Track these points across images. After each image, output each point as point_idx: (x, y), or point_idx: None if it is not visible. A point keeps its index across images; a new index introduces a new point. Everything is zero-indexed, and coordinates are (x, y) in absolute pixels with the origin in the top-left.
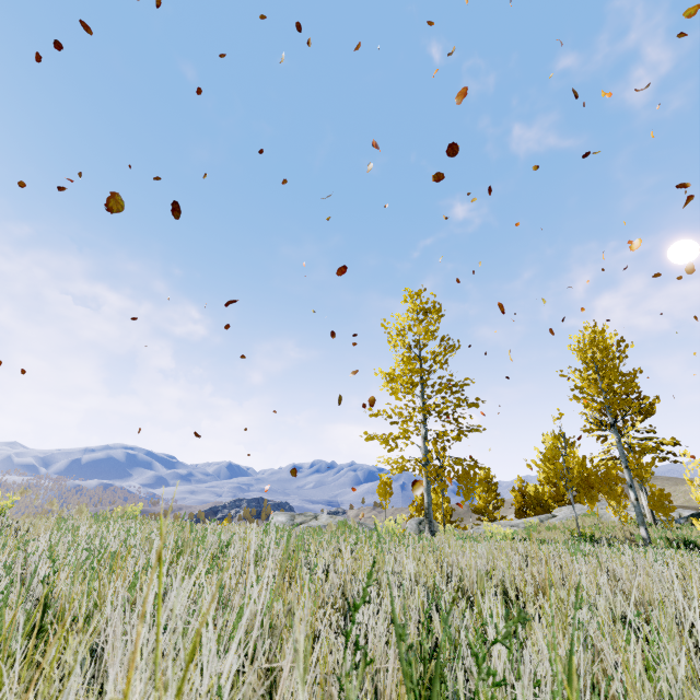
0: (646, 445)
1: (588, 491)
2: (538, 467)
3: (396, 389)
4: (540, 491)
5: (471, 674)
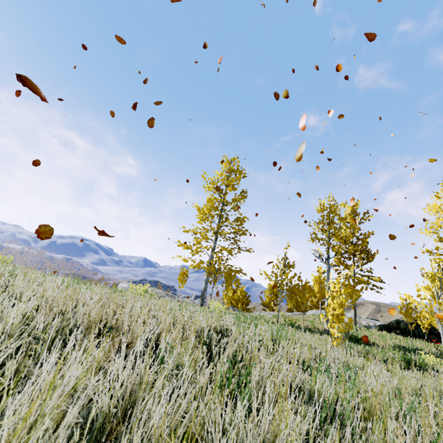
0: (361, 279)
1: (292, 294)
2: (266, 276)
3: (199, 217)
4: None
5: None
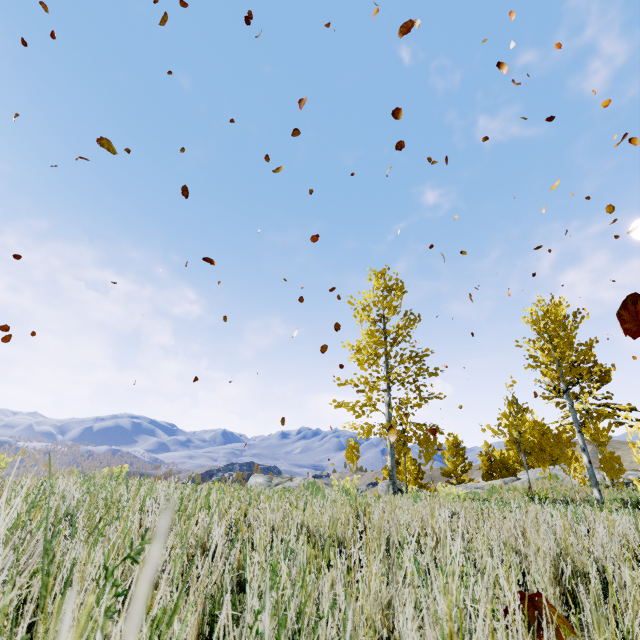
0: (603, 411)
1: (541, 454)
2: (493, 431)
3: (361, 360)
4: (506, 455)
5: (98, 582)
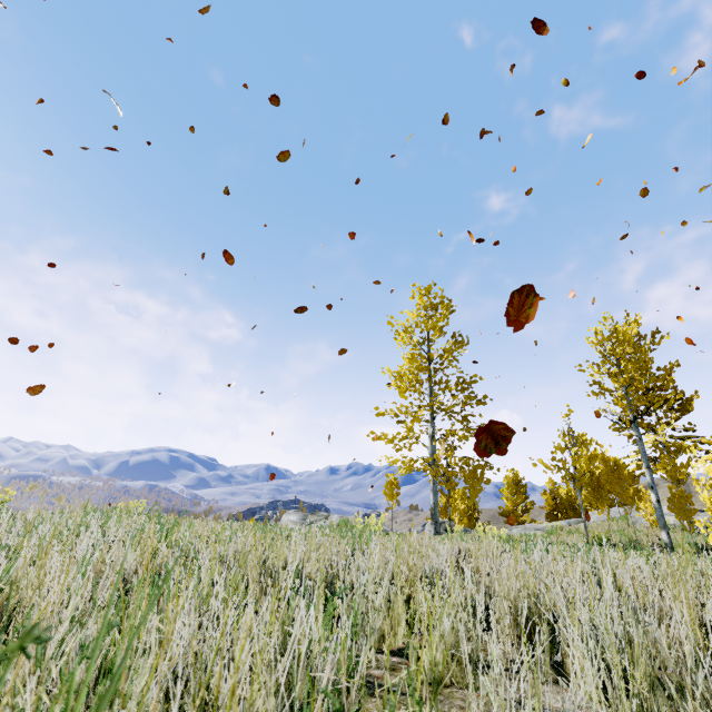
0: (682, 444)
1: (599, 492)
2: (545, 466)
3: (401, 388)
4: (573, 494)
5: None
